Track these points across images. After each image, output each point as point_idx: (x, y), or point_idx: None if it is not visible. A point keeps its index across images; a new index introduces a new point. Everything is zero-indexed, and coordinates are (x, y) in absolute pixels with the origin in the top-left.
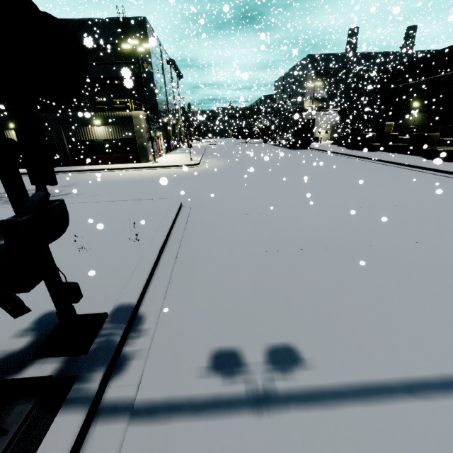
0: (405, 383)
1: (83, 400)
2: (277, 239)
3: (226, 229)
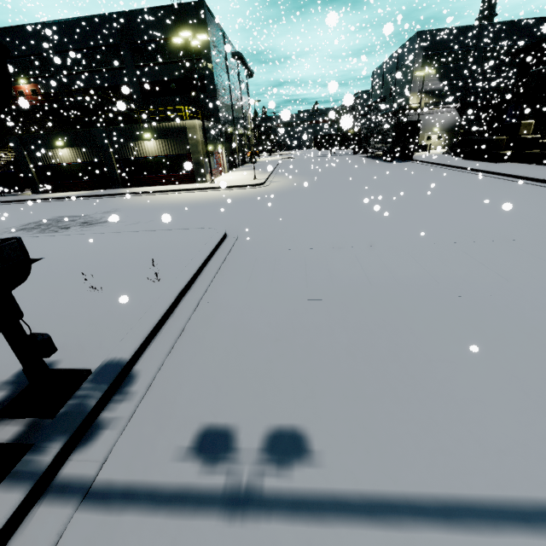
0: (443, 504)
1: (28, 475)
2: (329, 284)
3: (270, 269)
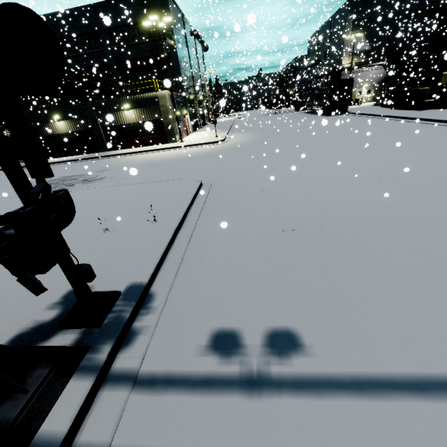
0: (417, 380)
1: (92, 368)
2: (294, 217)
3: (243, 208)
